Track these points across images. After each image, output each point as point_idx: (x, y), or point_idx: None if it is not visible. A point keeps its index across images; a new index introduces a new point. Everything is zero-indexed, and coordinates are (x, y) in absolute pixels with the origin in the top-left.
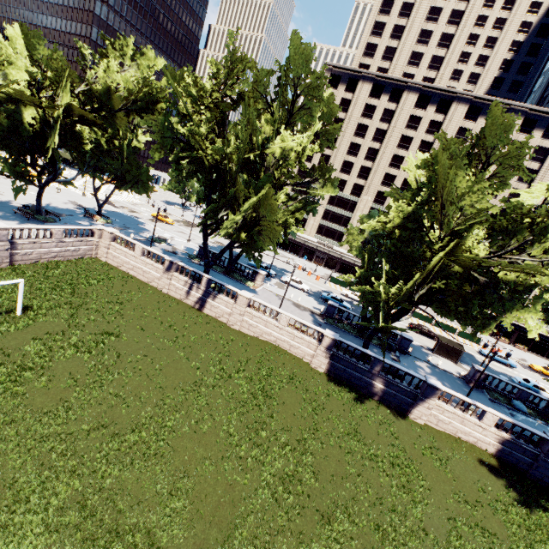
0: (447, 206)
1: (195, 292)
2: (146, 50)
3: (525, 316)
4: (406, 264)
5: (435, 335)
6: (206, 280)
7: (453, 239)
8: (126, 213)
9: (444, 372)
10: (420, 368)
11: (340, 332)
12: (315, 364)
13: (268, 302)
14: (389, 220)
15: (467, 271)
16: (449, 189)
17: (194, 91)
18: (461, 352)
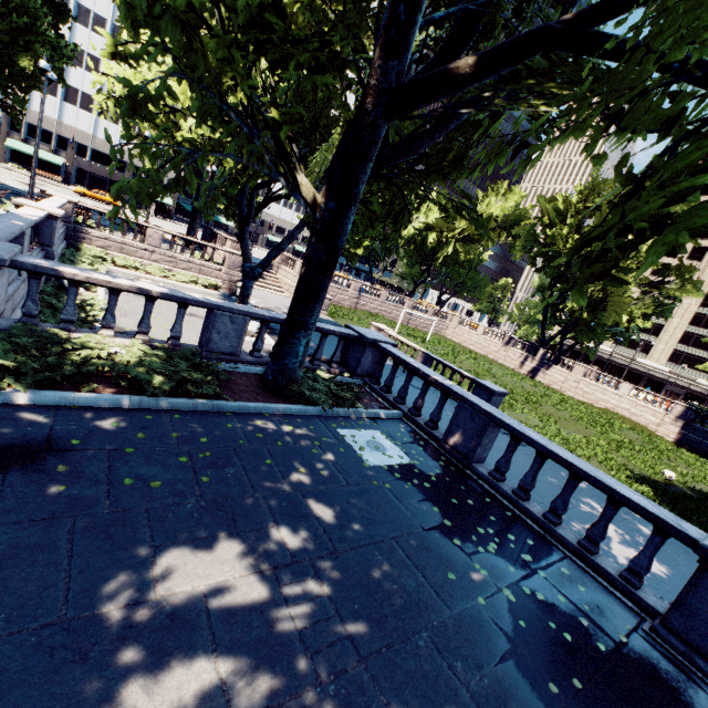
0: None
1: (529, 363)
2: (513, 189)
3: None
4: None
5: None
6: (542, 353)
7: None
8: None
9: None
10: None
11: None
12: (661, 433)
13: None
14: None
15: None
16: None
17: (561, 207)
18: None
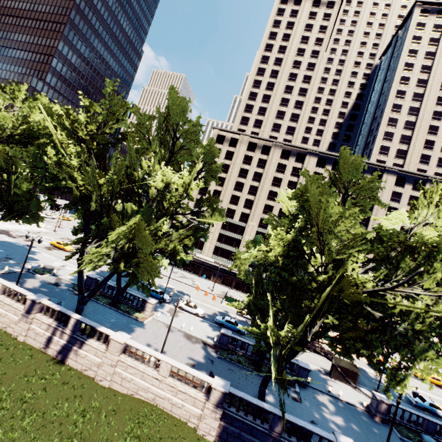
0: (325, 234)
1: (58, 338)
2: (40, 97)
3: (441, 365)
4: (293, 294)
5: (328, 353)
6: (74, 322)
7: (335, 266)
8: (20, 242)
9: (348, 405)
10: (323, 406)
11: (235, 368)
12: (203, 430)
13: (154, 338)
14: (269, 249)
15: (359, 305)
16: (324, 217)
17: (66, 124)
18: (356, 374)
